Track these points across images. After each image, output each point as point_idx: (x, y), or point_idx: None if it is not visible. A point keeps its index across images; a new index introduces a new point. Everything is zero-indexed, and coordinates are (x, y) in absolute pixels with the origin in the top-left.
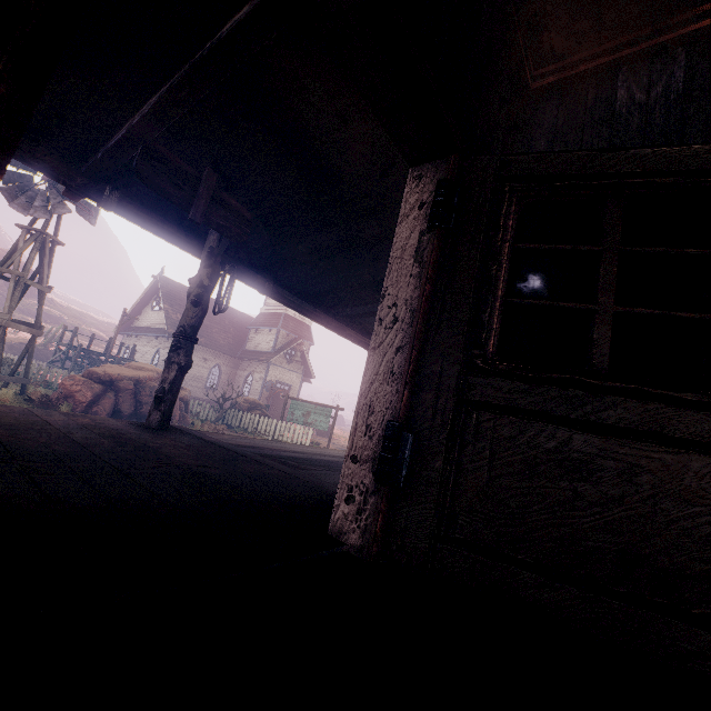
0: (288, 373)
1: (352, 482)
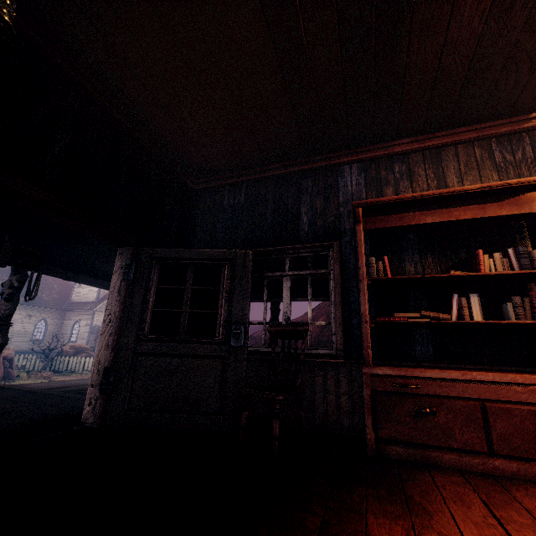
0: None
1: (92, 396)
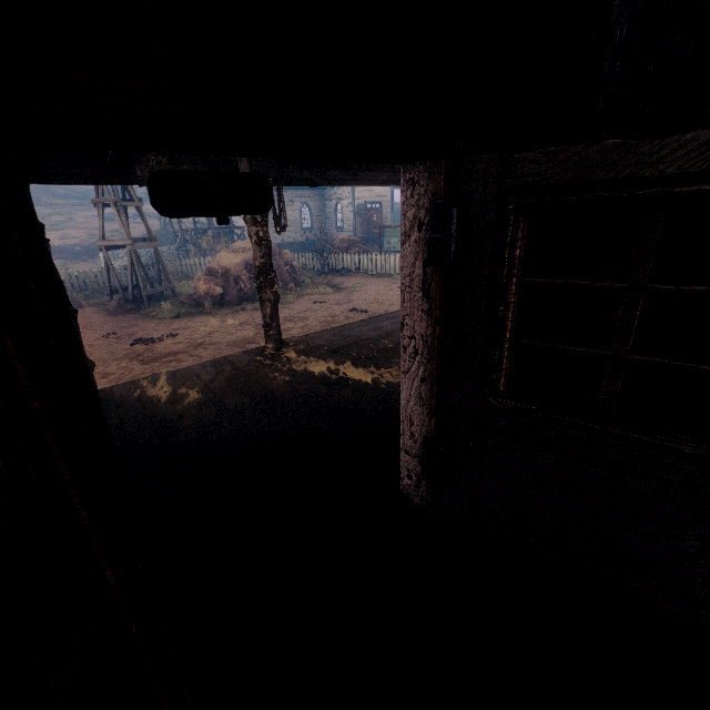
0: (374, 190)
1: (409, 467)
